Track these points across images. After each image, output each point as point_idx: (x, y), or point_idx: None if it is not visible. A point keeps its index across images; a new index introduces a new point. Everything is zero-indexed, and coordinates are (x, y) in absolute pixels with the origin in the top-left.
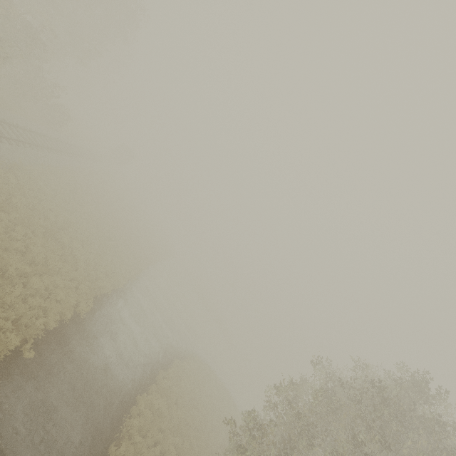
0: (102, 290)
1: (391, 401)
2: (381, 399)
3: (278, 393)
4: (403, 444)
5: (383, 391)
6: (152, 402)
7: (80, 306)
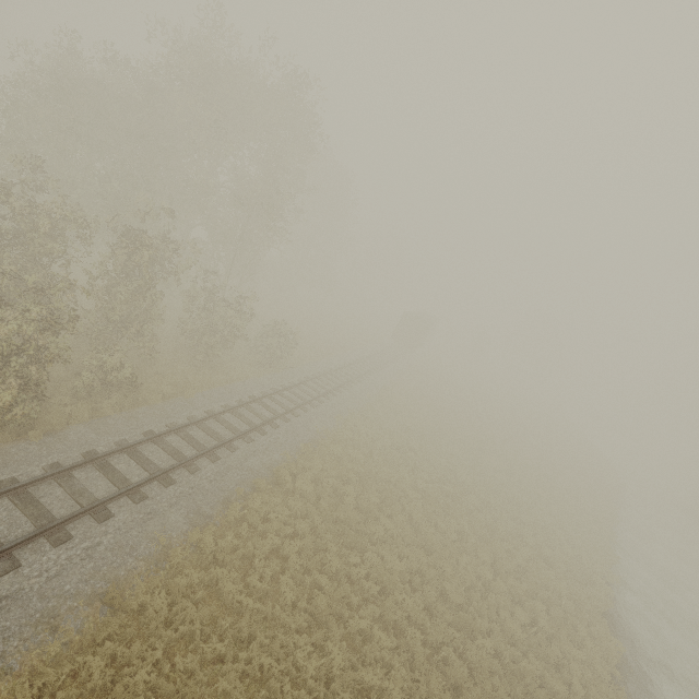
0: None
1: None
2: None
3: None
4: None
5: None
6: None
7: None
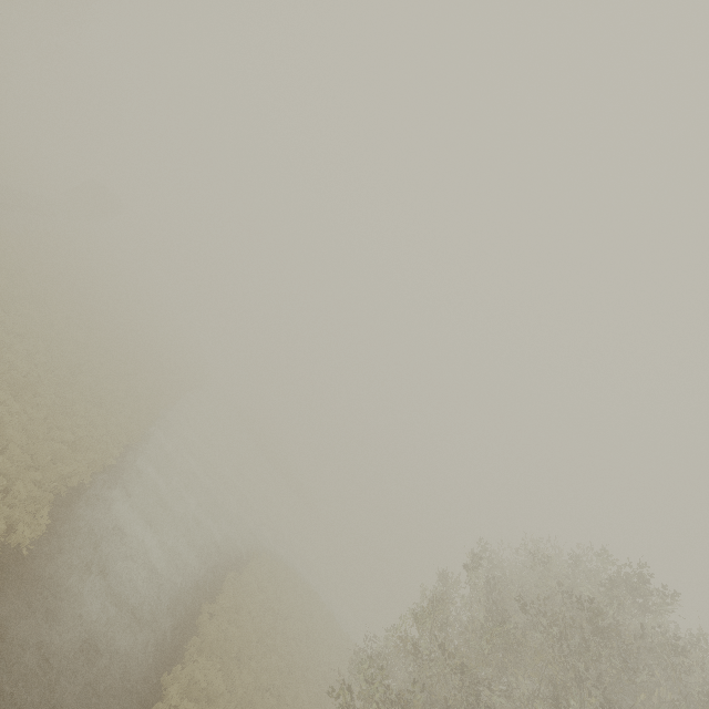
0: (70, 480)
1: (604, 623)
2: (597, 630)
3: (420, 627)
4: (637, 703)
5: (600, 617)
6: (194, 678)
7: (18, 530)
